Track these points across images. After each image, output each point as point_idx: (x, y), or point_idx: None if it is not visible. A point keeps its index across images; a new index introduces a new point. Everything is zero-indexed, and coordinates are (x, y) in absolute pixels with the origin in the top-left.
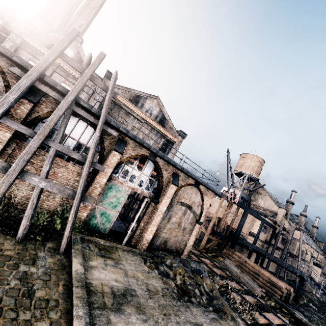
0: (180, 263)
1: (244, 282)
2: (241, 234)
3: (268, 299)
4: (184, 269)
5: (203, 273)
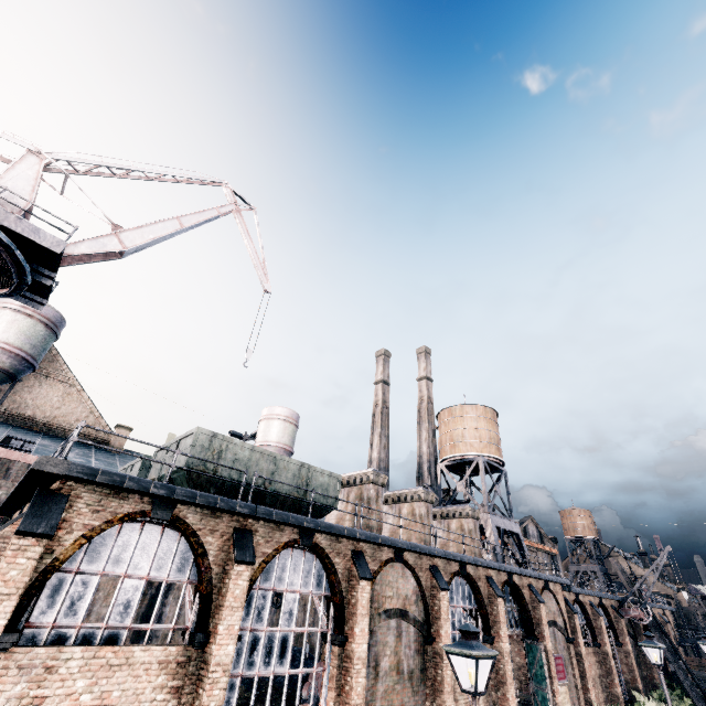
0: None
1: None
2: None
3: None
4: None
5: None
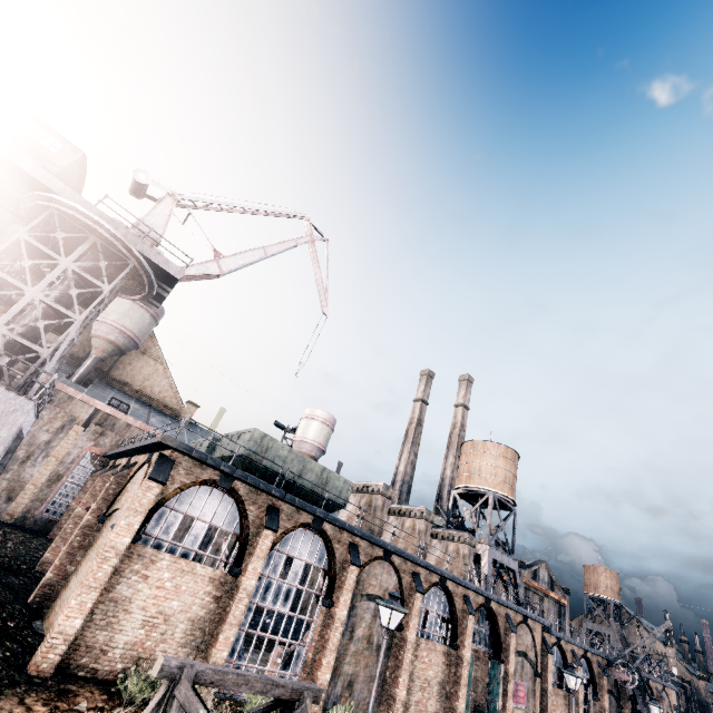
0: None
1: None
2: None
3: None
4: None
5: None
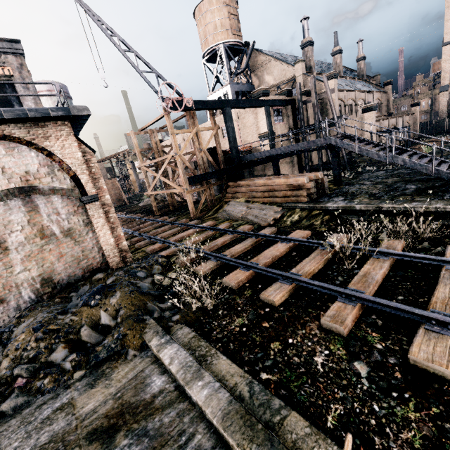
0: (79, 297)
1: (251, 219)
2: (254, 148)
3: (289, 215)
4: (32, 329)
5: (118, 285)
